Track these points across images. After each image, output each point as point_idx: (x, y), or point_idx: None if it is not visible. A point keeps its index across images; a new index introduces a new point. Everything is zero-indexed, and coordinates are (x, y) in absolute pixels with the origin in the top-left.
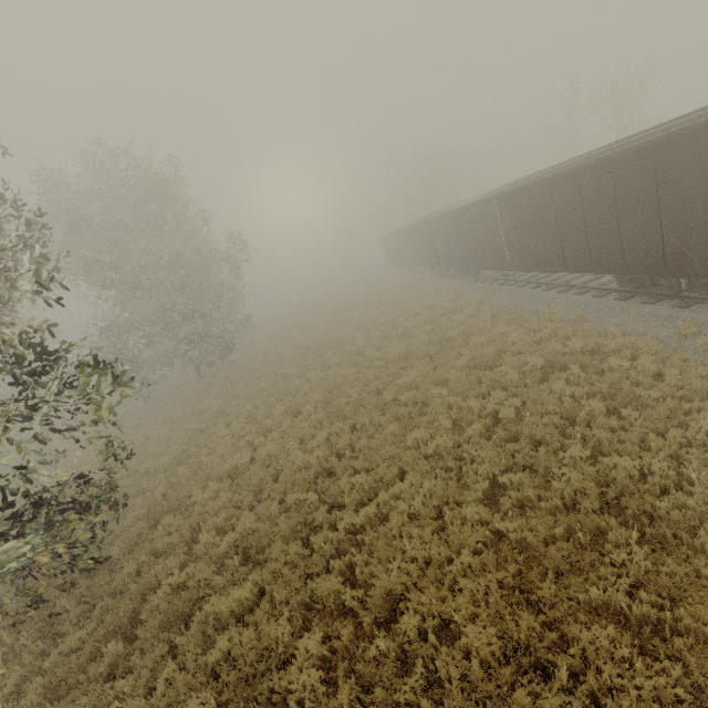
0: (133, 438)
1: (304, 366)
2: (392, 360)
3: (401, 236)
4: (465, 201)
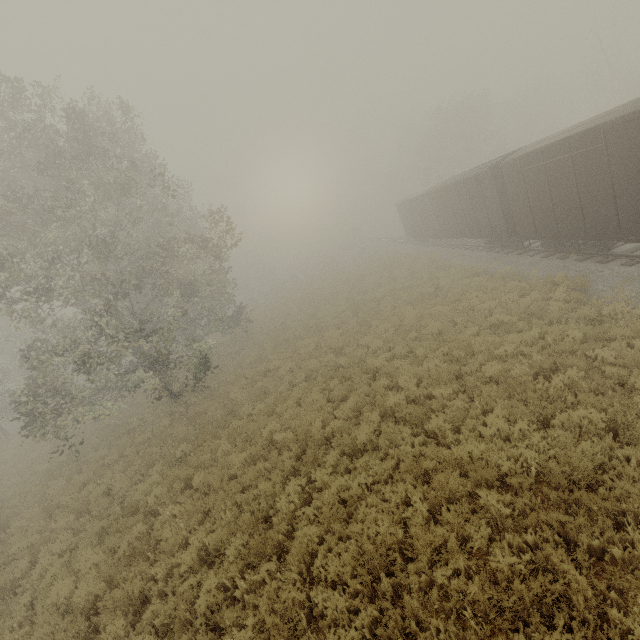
0: (31, 541)
1: (307, 432)
2: (523, 485)
3: (435, 198)
4: (610, 112)
